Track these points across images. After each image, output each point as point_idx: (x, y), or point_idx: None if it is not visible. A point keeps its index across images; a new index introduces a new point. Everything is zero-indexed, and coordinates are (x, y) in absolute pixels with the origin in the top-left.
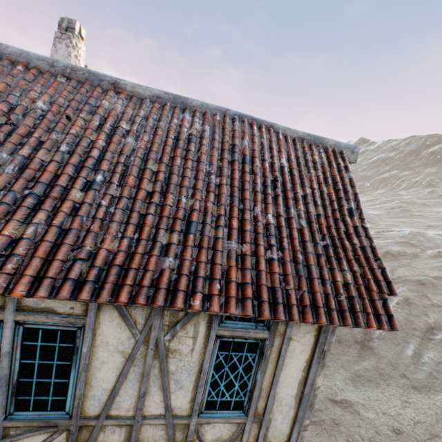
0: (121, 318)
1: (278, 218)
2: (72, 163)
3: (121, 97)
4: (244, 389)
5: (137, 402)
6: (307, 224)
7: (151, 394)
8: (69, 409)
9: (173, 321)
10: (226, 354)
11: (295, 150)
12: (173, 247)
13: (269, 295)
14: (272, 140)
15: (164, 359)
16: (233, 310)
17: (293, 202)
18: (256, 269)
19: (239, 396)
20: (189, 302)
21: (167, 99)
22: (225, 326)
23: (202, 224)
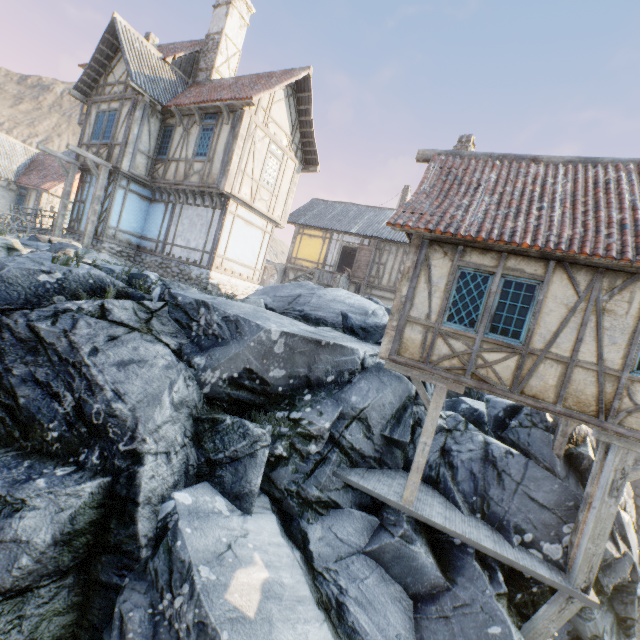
0: (568, 280)
1: None
2: (524, 199)
3: (540, 166)
4: None
5: (573, 347)
6: None
7: (585, 343)
8: (522, 339)
9: (609, 287)
10: None
11: None
12: (613, 234)
13: None
14: None
15: (600, 315)
16: None
17: None
18: None
19: None
20: (635, 259)
21: (577, 162)
22: None
23: (634, 227)
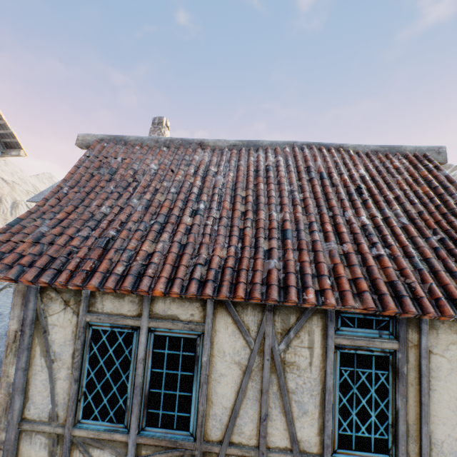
0: (234, 324)
1: (373, 219)
2: (180, 199)
3: (206, 151)
4: (383, 421)
5: (259, 427)
6: (409, 222)
7: (273, 419)
8: (192, 429)
9: (284, 328)
10: (350, 371)
11: (371, 161)
12: (275, 251)
13: (388, 289)
14: (344, 157)
15: (281, 373)
16: (351, 302)
17: (385, 204)
18: (364, 266)
19: (379, 432)
20: (302, 297)
21: (241, 145)
22: (342, 334)
23: (296, 231)
